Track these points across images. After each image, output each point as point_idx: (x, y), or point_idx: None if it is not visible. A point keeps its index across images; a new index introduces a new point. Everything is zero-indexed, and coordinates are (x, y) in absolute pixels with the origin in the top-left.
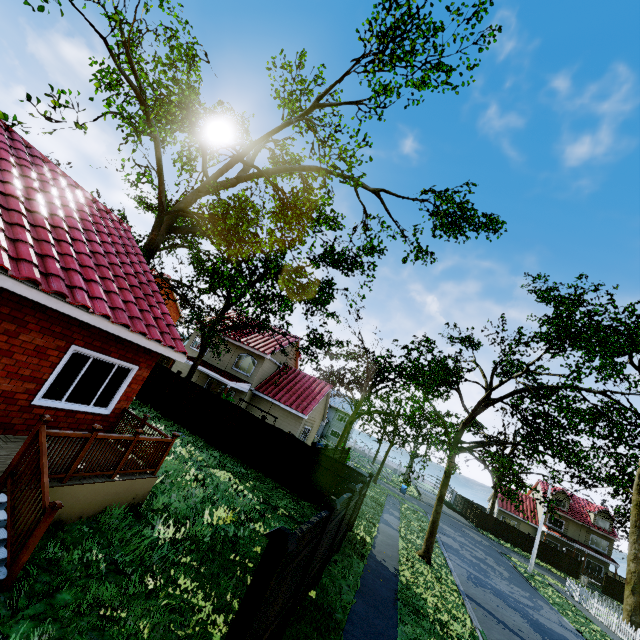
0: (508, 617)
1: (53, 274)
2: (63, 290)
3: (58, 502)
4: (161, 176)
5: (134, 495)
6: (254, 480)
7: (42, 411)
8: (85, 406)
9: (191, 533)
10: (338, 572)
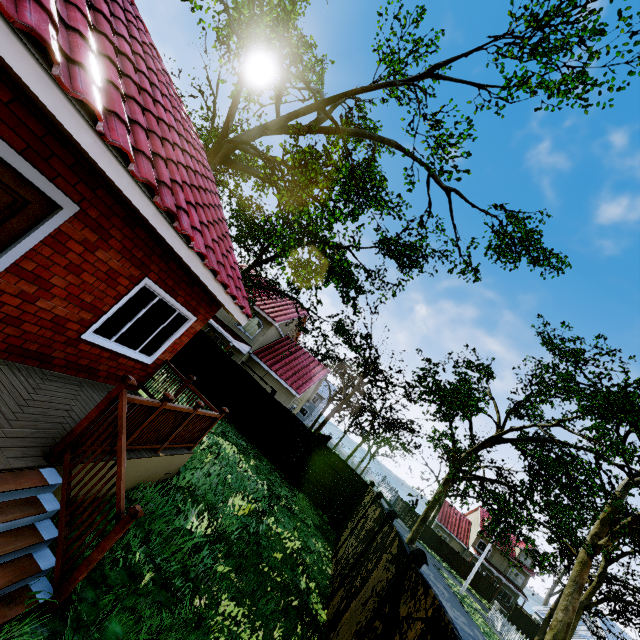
0: None
1: (165, 183)
2: (175, 209)
3: (139, 508)
4: (238, 96)
5: (167, 471)
6: (255, 458)
7: (87, 348)
8: (131, 350)
9: (219, 527)
10: None
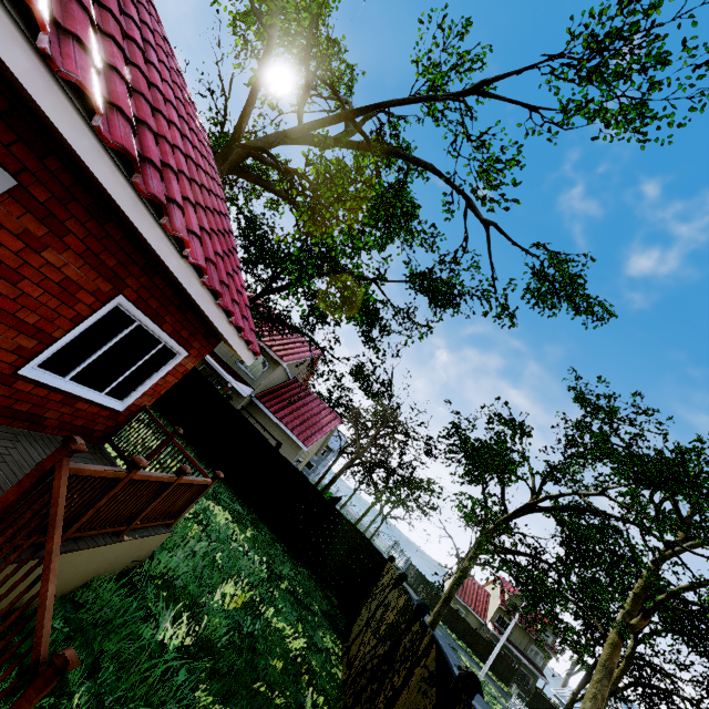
0: None
1: (151, 162)
2: (164, 199)
3: (71, 655)
4: (255, 93)
5: (135, 557)
6: (252, 526)
7: (28, 387)
8: (95, 392)
9: (202, 632)
10: None
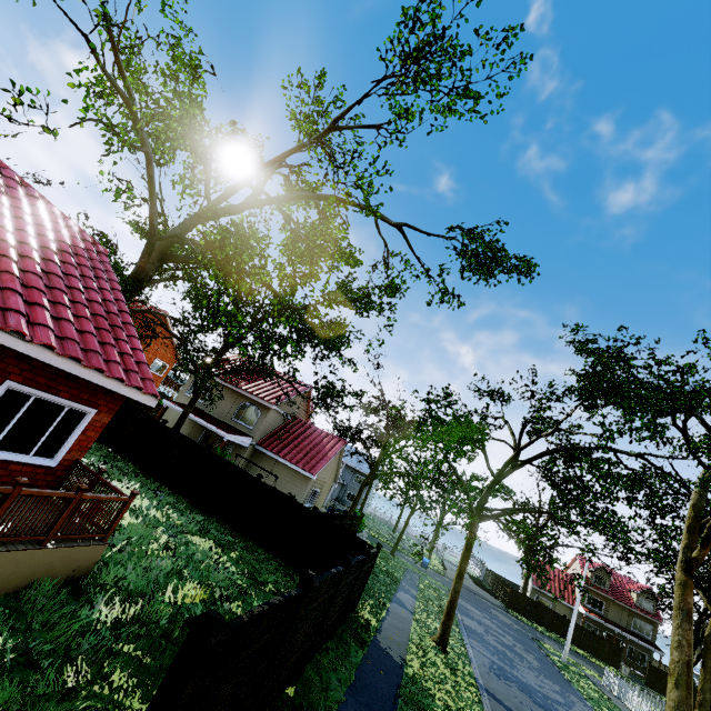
0: None
1: None
2: None
3: None
4: (153, 196)
5: (75, 566)
6: (242, 550)
7: None
8: (23, 455)
9: (144, 614)
10: (329, 663)
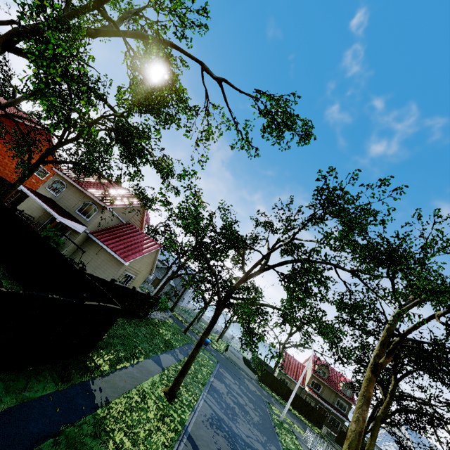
0: None
1: None
2: None
3: None
4: None
5: None
6: None
7: None
8: None
9: None
10: None
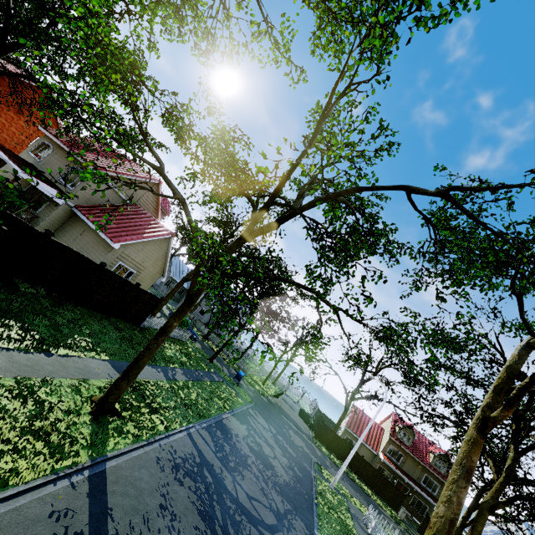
0: (153, 530)
1: None
2: None
3: None
4: None
5: None
6: None
7: None
8: None
9: None
10: None
